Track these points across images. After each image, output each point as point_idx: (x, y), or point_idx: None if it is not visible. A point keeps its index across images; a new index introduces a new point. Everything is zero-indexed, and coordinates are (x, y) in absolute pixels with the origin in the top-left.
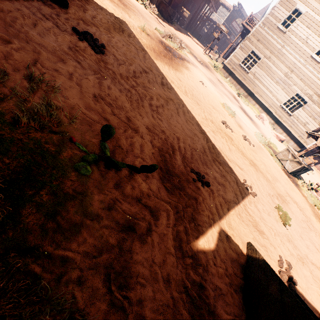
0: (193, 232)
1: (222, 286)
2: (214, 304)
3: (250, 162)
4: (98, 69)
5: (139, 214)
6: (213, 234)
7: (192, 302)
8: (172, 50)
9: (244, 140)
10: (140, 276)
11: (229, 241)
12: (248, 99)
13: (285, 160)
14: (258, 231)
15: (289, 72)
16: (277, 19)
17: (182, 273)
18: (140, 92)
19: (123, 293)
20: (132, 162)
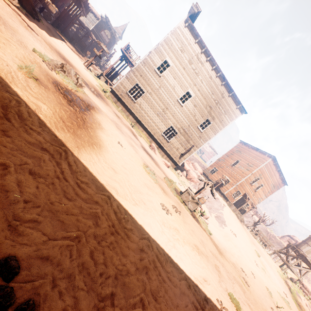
0: None
1: None
2: None
3: (197, 250)
4: None
5: None
6: None
7: None
8: (73, 95)
9: (176, 213)
10: None
11: None
12: (137, 126)
13: (188, 201)
14: None
15: (165, 109)
16: (154, 63)
17: None
18: None
19: None
20: None
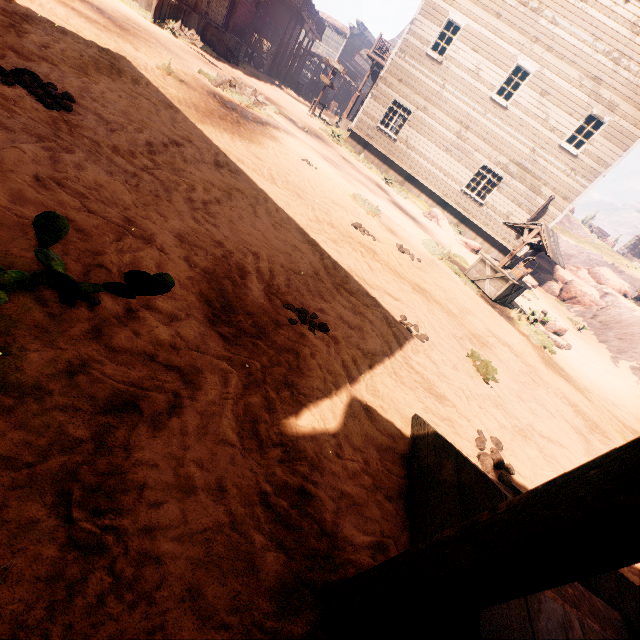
0: (288, 406)
1: (356, 490)
2: (335, 521)
3: (414, 287)
4: (52, 135)
5: (151, 380)
6: (335, 408)
7: (279, 520)
8: (238, 108)
9: (401, 253)
10: (150, 488)
11: (373, 417)
12: (406, 188)
13: (482, 279)
14: (435, 396)
15: (462, 131)
16: (424, 41)
17: (258, 475)
18: (164, 178)
19: (104, 521)
20: None
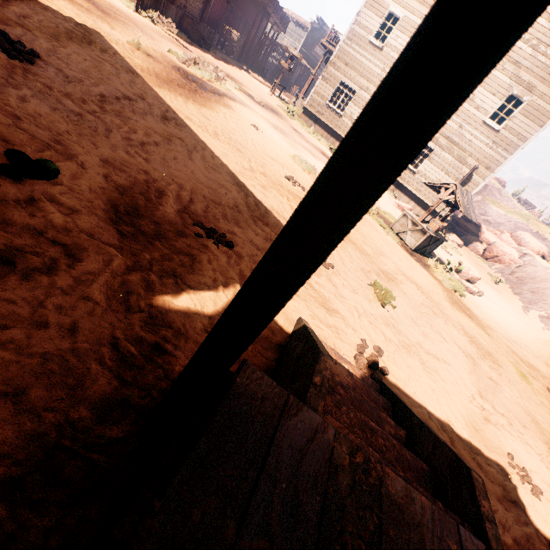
0: (168, 289)
1: None
2: None
3: None
4: (6, 75)
5: (33, 247)
6: (219, 300)
7: (124, 360)
8: (199, 81)
9: None
10: (3, 316)
11: None
12: None
13: (405, 231)
14: (327, 309)
15: None
16: (367, 30)
17: (117, 328)
18: (108, 121)
19: None
20: (44, 189)
